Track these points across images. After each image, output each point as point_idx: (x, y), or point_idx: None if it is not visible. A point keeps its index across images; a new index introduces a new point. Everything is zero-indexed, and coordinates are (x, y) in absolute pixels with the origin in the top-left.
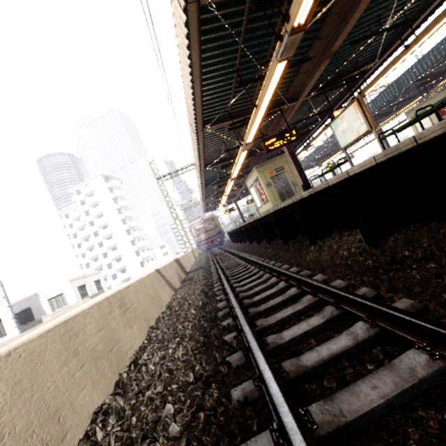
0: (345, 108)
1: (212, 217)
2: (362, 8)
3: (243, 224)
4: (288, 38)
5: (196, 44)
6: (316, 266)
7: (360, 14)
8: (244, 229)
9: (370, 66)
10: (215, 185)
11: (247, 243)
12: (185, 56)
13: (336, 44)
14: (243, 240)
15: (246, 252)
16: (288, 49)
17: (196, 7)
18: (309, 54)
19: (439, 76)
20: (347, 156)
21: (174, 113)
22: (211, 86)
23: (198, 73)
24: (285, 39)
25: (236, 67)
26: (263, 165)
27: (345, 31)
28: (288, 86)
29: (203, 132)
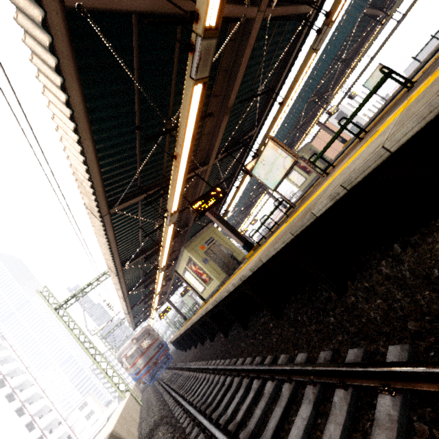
0: (261, 150)
1: (145, 330)
2: (245, 62)
3: (197, 317)
4: (202, 43)
5: (72, 72)
6: (434, 321)
7: (244, 69)
8: (199, 325)
9: (252, 133)
10: (140, 286)
11: (207, 343)
12: (57, 93)
13: (231, 98)
14: (200, 341)
15: (216, 357)
16: (203, 62)
17: (59, 5)
18: (208, 112)
19: (290, 145)
20: (281, 195)
21: (54, 180)
22: (108, 151)
23: (85, 122)
24: (198, 45)
25: (136, 123)
26: (191, 242)
27: (235, 84)
28: (195, 150)
29: (109, 215)
